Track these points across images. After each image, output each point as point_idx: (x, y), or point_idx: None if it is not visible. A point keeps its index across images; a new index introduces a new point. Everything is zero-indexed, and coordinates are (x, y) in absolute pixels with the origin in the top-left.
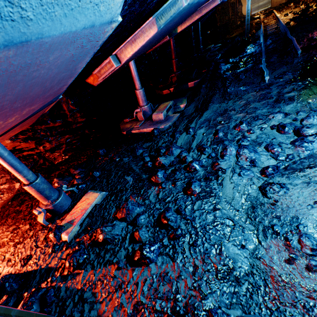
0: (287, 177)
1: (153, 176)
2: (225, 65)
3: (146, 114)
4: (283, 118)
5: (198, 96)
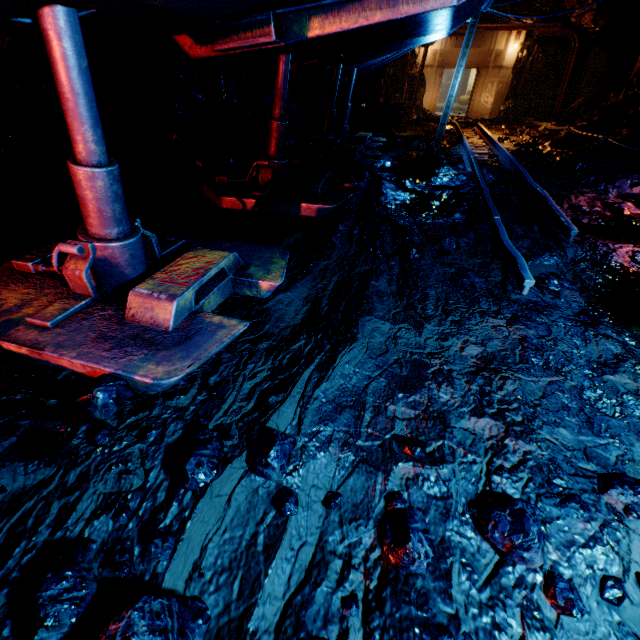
0: None
1: None
2: (396, 191)
3: (114, 272)
4: None
5: (326, 259)
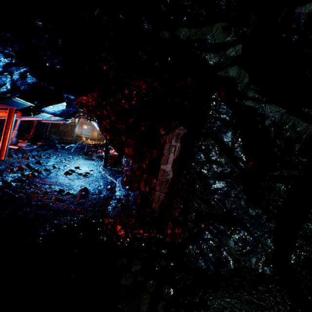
0: (67, 161)
1: (26, 153)
2: (59, 145)
3: (13, 142)
4: (72, 157)
5: (43, 147)
